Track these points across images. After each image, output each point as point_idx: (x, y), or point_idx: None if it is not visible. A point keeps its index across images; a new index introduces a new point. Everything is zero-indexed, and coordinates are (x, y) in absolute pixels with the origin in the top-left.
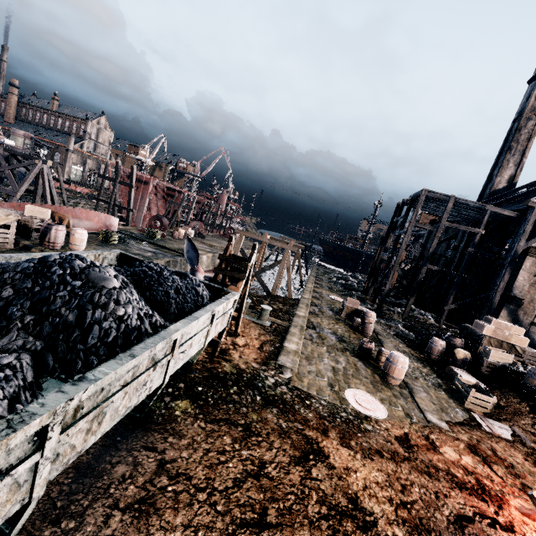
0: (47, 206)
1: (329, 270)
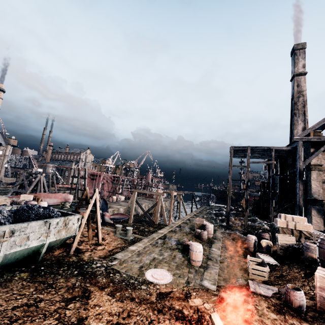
0: (34, 194)
1: (215, 207)
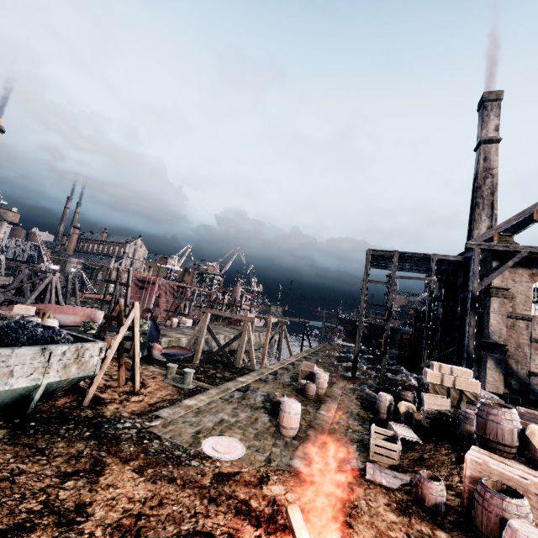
0: (39, 306)
1: (340, 347)
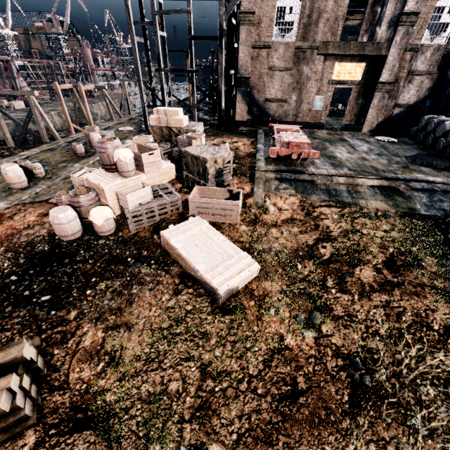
0: None
1: None
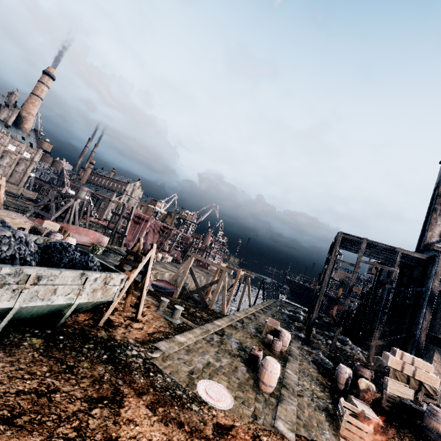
0: (62, 224)
1: (287, 304)
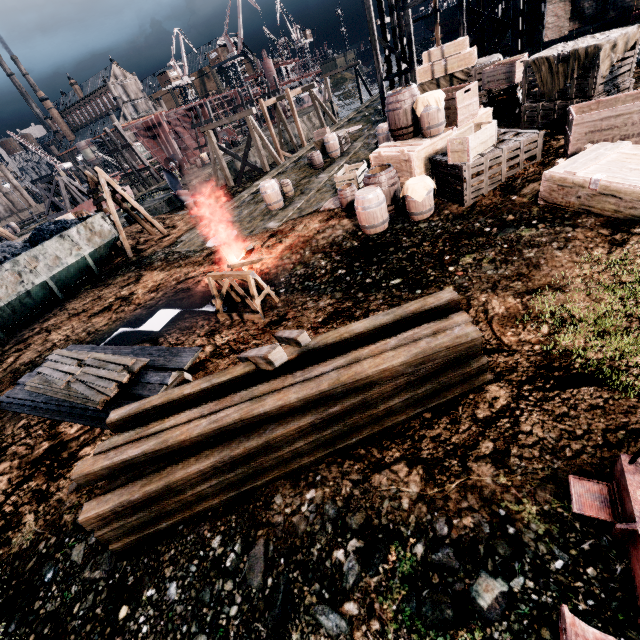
0: (74, 211)
1: None
